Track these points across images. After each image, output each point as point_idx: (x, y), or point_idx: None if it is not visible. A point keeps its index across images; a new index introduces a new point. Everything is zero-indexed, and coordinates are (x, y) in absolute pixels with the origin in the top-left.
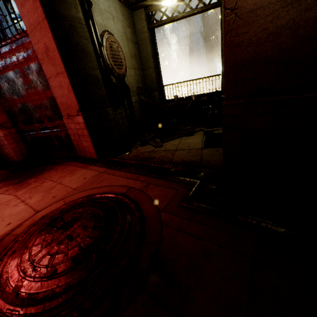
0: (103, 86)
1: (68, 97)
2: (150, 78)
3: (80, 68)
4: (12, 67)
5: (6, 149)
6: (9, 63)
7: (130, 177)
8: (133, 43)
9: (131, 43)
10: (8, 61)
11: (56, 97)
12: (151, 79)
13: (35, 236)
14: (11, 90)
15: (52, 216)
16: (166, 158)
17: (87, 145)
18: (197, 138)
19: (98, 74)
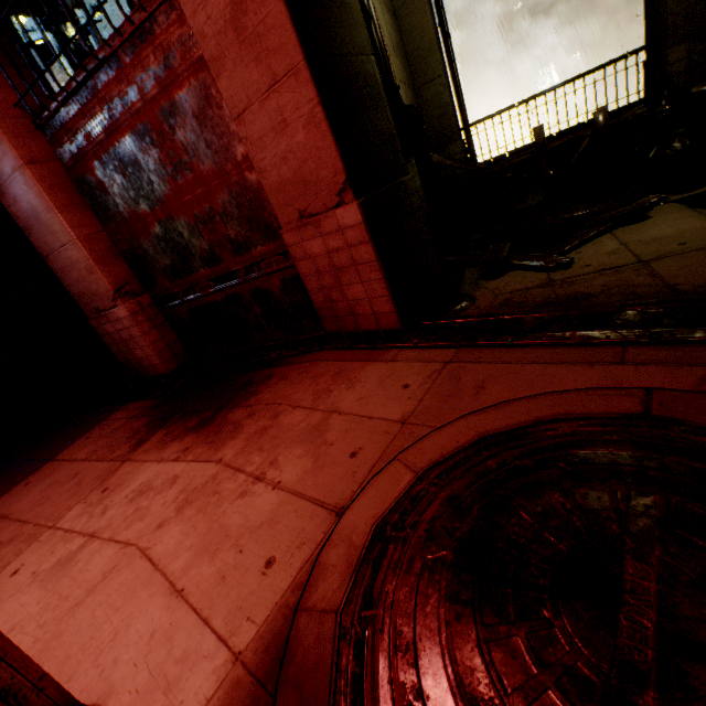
0: (388, 108)
1: (307, 155)
2: (435, 108)
3: (334, 49)
4: (128, 122)
5: (137, 348)
6: (120, 113)
7: (583, 358)
8: (390, 15)
9: (386, 14)
10: (116, 109)
11: (262, 172)
12: (438, 109)
13: (462, 634)
14: (130, 193)
15: (435, 531)
16: (638, 287)
17: (366, 293)
18: (679, 220)
19: (373, 69)
